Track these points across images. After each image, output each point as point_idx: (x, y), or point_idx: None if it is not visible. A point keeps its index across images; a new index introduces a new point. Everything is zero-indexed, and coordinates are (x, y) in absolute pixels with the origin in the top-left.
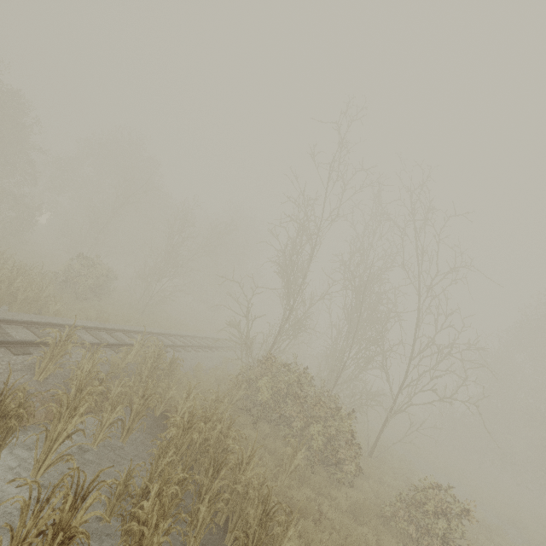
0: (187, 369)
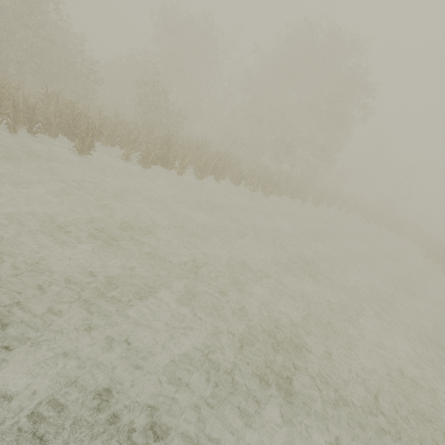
0: None
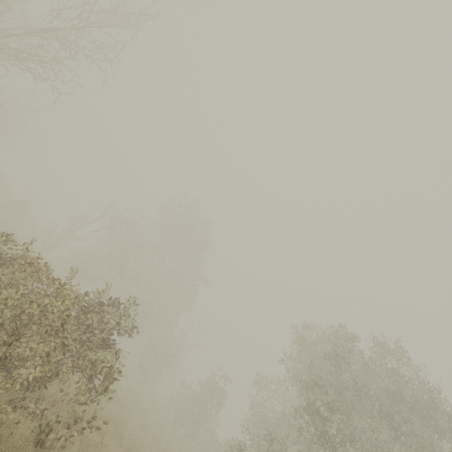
0: None
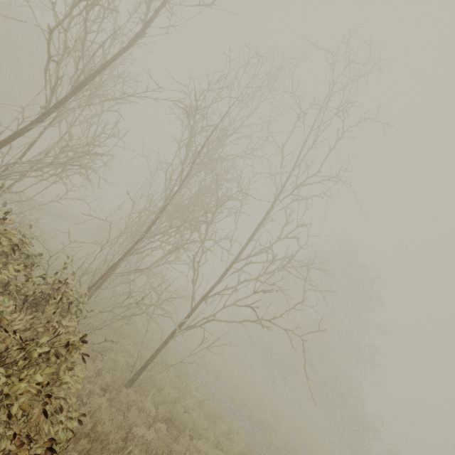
0: None
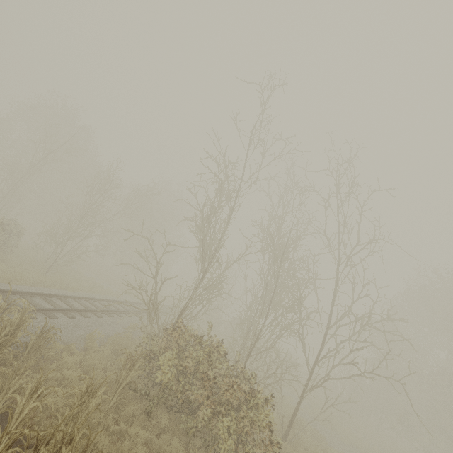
0: (75, 340)
